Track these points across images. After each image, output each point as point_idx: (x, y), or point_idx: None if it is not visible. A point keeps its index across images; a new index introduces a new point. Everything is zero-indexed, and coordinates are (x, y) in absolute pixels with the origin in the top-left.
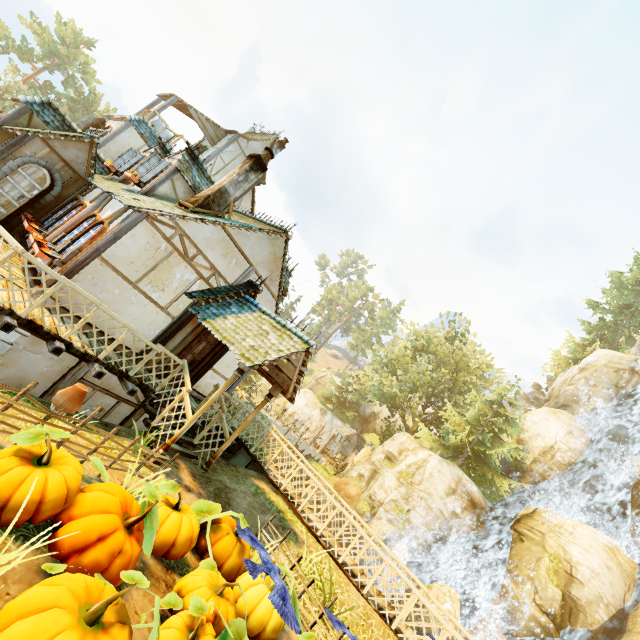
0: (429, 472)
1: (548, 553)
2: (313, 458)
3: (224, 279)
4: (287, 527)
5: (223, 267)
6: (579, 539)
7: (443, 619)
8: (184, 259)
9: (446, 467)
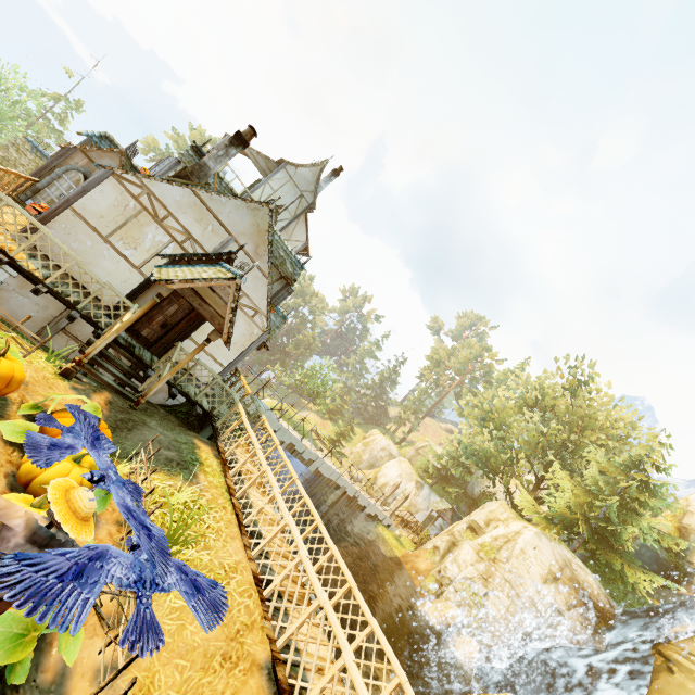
0: (520, 547)
1: None
2: (381, 521)
3: (200, 245)
4: (187, 467)
5: (198, 233)
6: None
7: (319, 586)
8: (154, 219)
9: (546, 543)
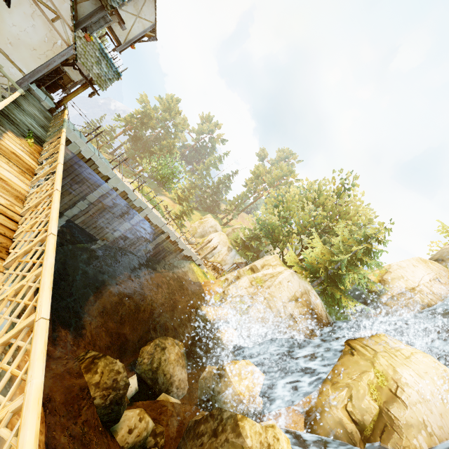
0: (279, 280)
1: (376, 369)
2: (194, 261)
3: None
4: None
5: None
6: (415, 364)
7: None
8: None
9: (296, 279)
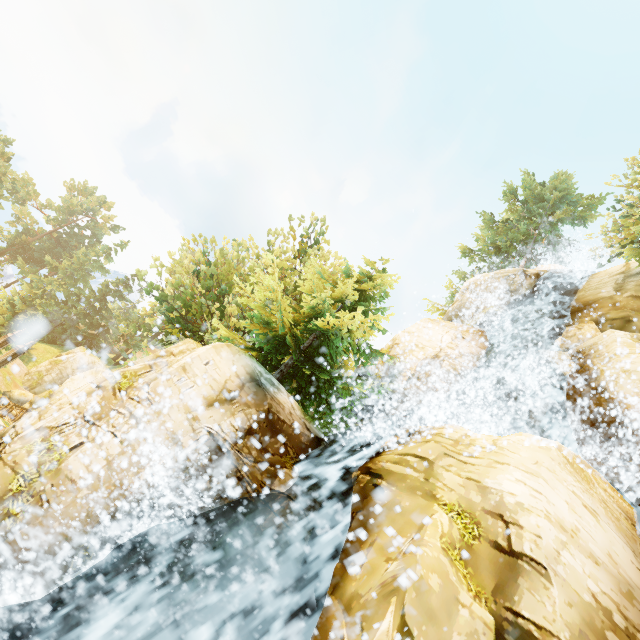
0: (182, 363)
1: (443, 503)
2: None
3: None
4: None
5: None
6: (510, 455)
7: None
8: None
9: (228, 355)
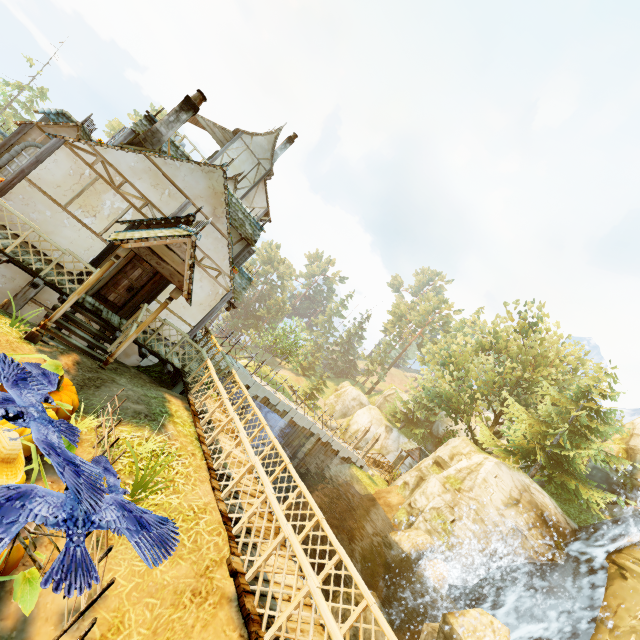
0: (482, 477)
1: None
2: (354, 463)
3: (159, 210)
4: (155, 418)
5: (156, 198)
6: None
7: (283, 519)
8: (110, 186)
9: (506, 472)
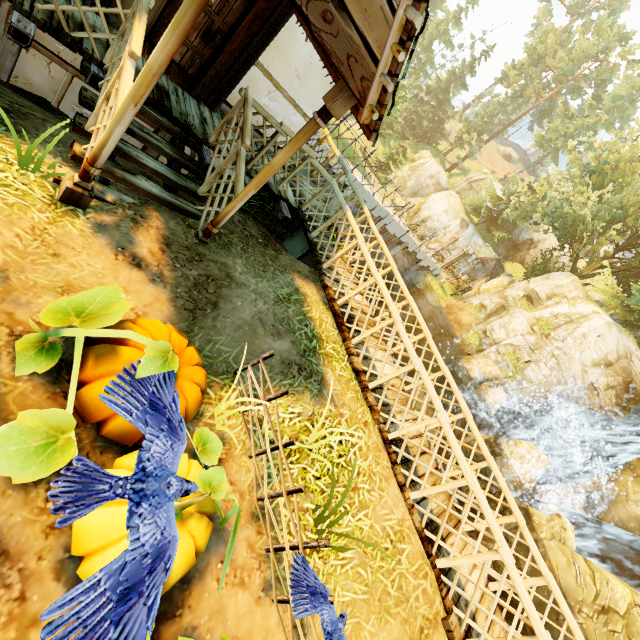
0: (583, 332)
1: None
2: (431, 272)
3: None
4: (310, 368)
5: None
6: None
7: (540, 624)
8: None
9: (614, 334)
